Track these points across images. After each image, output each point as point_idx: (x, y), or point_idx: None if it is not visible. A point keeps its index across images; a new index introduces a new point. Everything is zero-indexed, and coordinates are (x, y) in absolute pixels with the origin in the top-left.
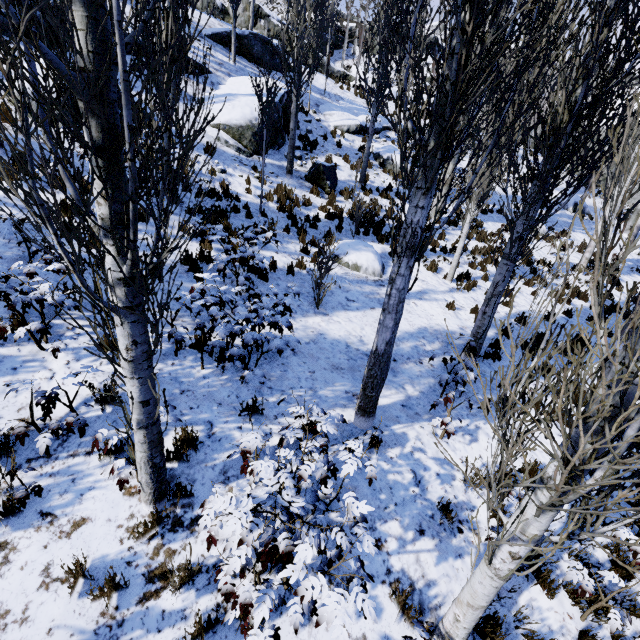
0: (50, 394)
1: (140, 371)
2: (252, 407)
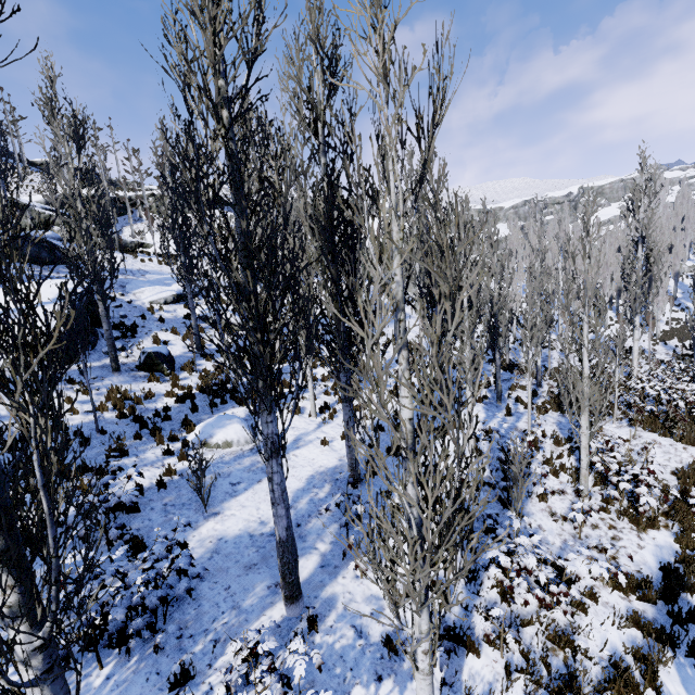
0: None
1: None
2: (181, 674)
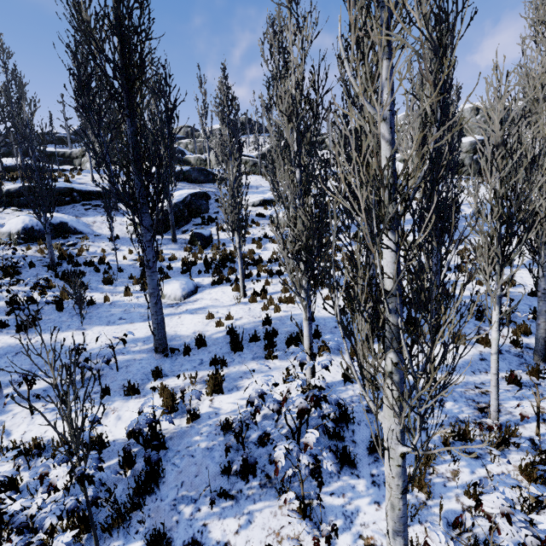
0: None
1: None
2: None
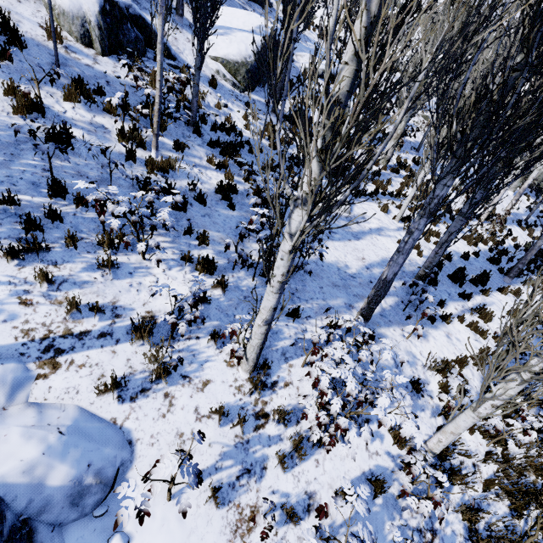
0: (194, 297)
1: (282, 289)
2: (295, 311)
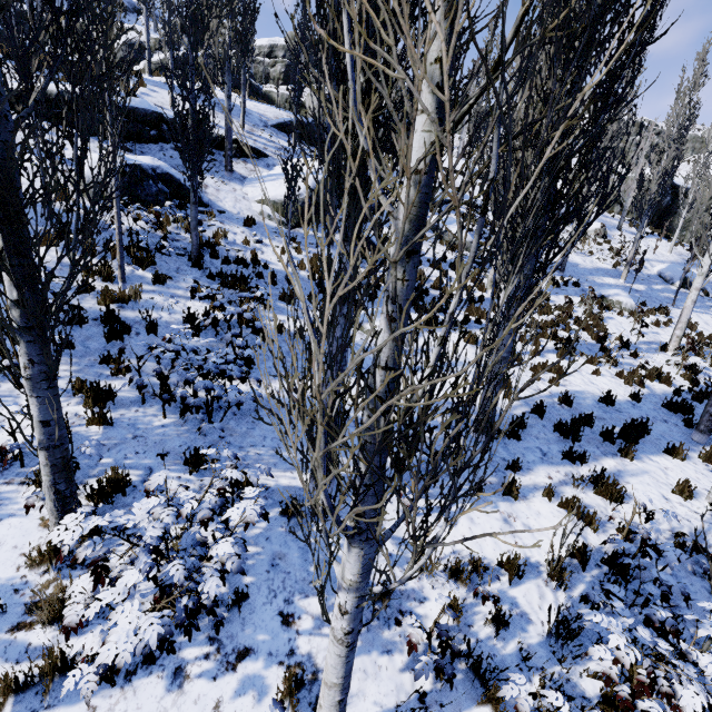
0: None
1: (39, 390)
2: (195, 457)
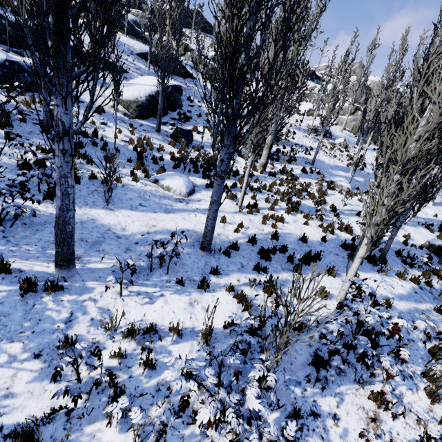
0: None
1: None
2: None
